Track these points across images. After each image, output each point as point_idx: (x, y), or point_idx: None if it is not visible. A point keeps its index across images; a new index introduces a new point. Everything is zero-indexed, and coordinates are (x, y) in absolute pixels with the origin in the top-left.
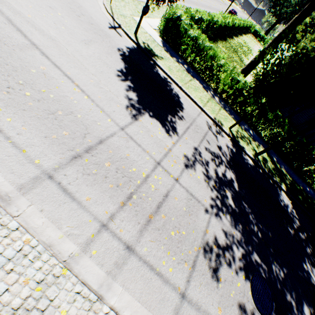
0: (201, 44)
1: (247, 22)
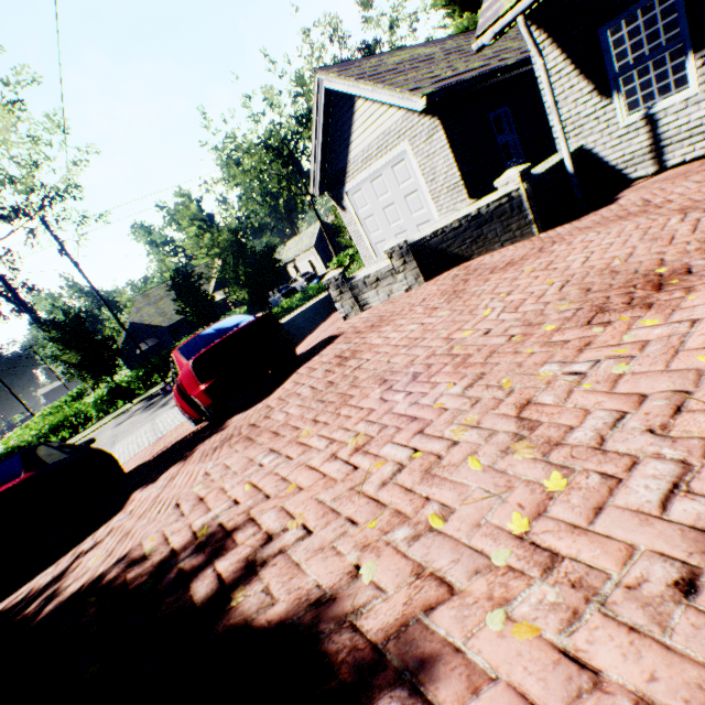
0: (43, 428)
1: (74, 391)
